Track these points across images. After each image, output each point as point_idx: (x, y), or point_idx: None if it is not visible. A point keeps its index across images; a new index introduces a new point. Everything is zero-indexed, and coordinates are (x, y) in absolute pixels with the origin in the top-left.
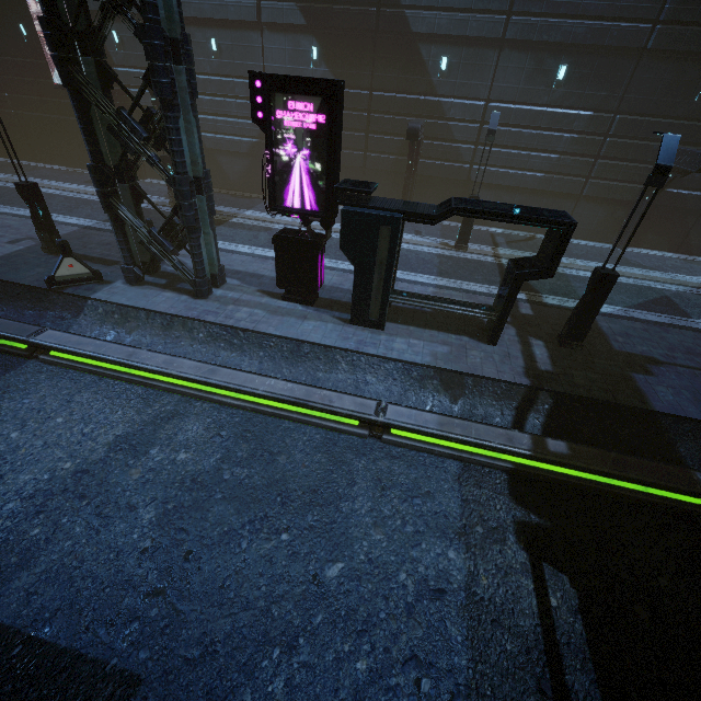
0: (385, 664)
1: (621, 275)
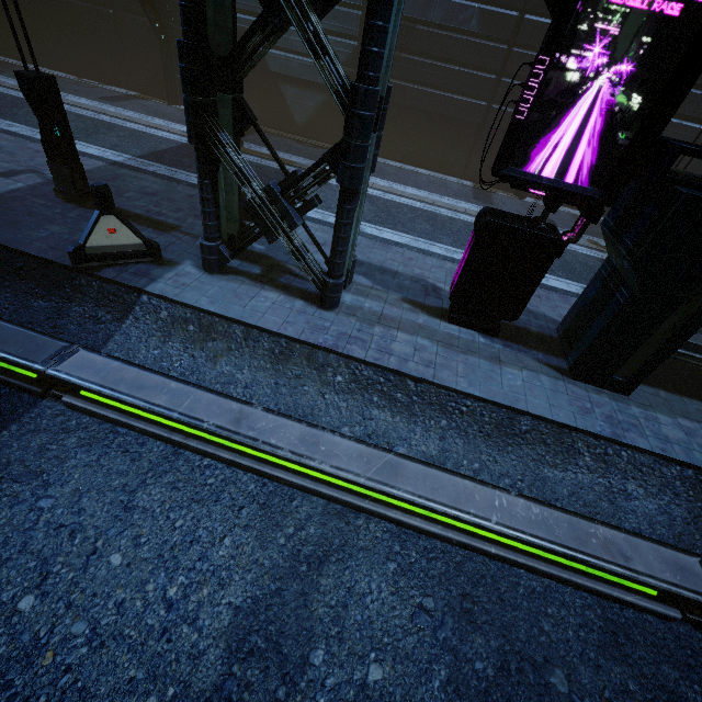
0: None
1: None
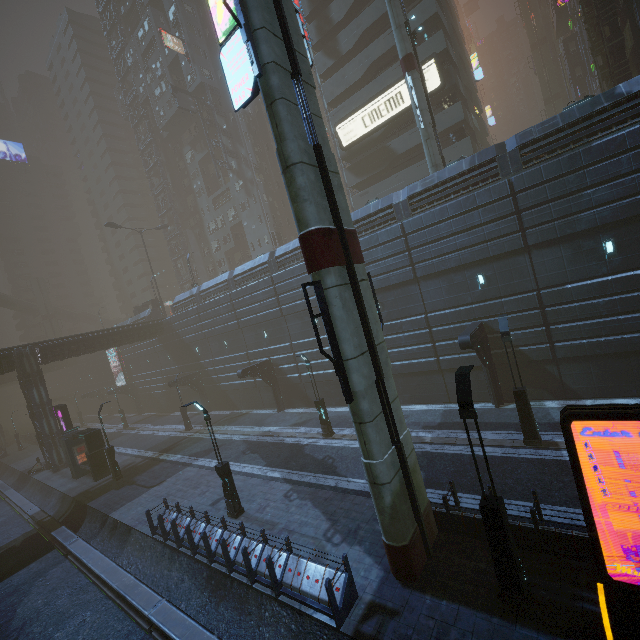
0: None
1: (232, 433)
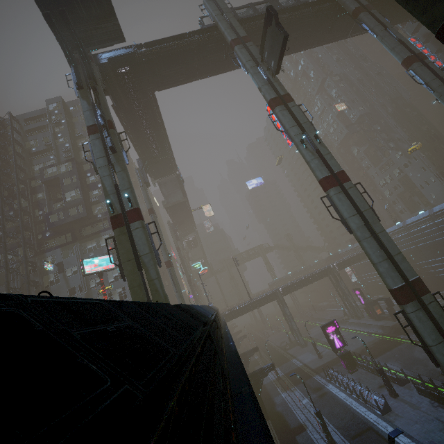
0: (352, 347)
1: None
